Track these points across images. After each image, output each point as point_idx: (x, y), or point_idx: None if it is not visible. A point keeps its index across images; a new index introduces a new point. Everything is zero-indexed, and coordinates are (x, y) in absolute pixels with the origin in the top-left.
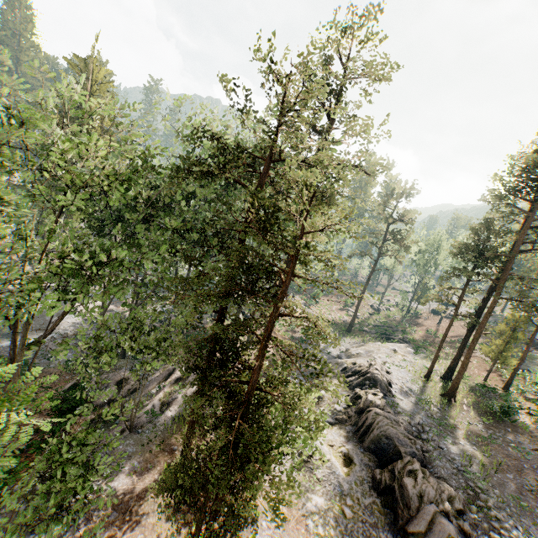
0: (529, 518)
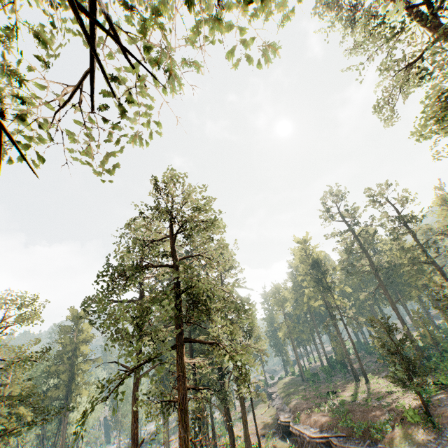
0: None
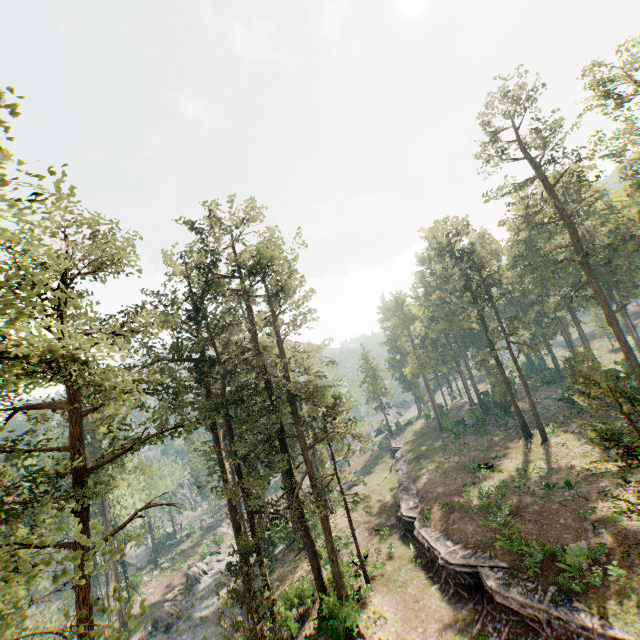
0: (209, 626)
